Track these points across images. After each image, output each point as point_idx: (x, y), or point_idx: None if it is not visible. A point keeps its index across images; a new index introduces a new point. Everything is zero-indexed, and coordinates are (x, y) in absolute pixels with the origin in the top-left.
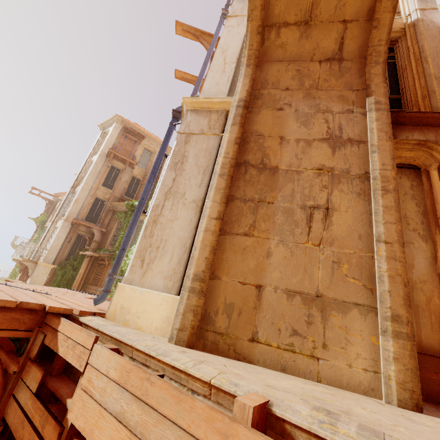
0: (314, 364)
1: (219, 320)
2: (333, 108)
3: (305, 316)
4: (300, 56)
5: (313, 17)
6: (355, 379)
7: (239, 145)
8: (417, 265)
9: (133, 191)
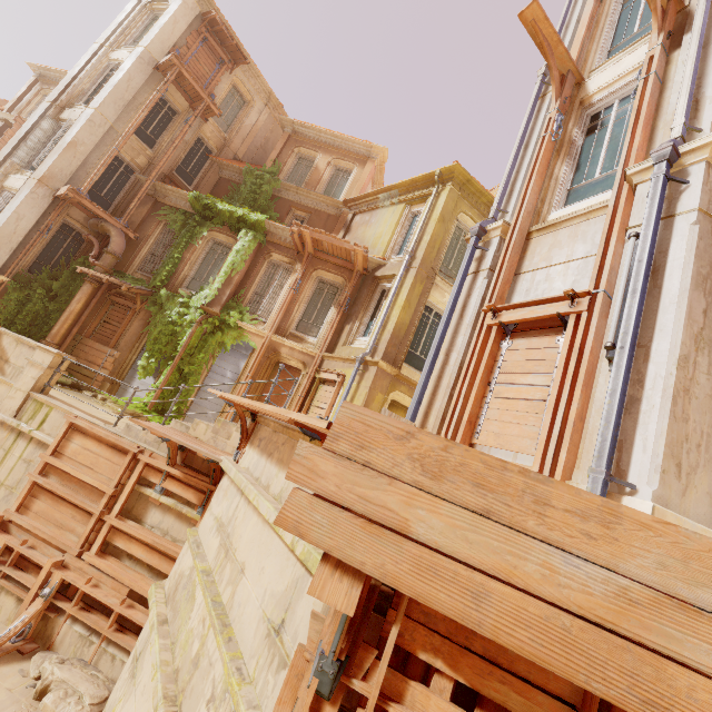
0: None
1: None
2: None
3: None
4: None
5: None
6: None
7: None
8: None
9: (192, 169)
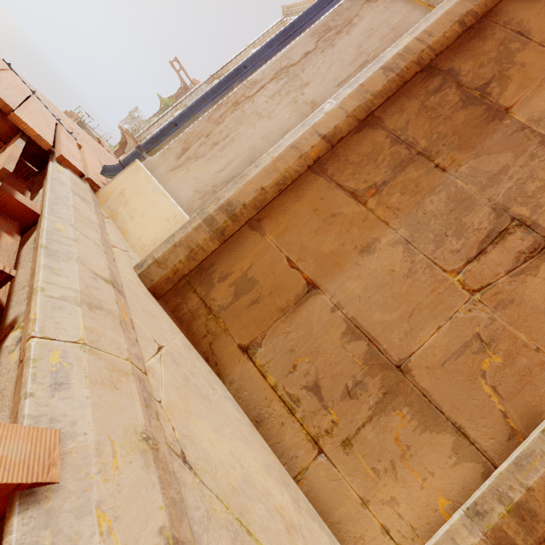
0: (309, 452)
1: (221, 289)
2: None
3: (351, 380)
4: None
5: None
6: (357, 527)
7: (464, 29)
8: None
9: None
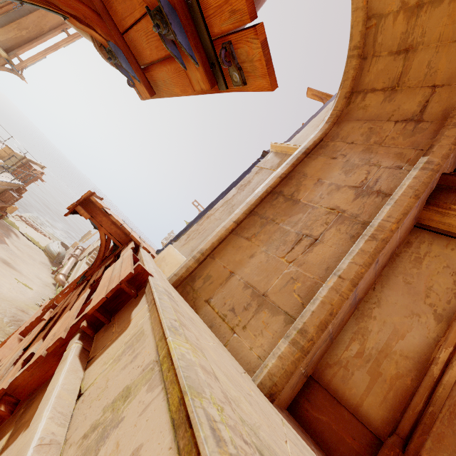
0: (230, 334)
1: (198, 281)
2: (382, 163)
3: (246, 303)
4: (378, 116)
5: (401, 84)
6: (248, 358)
7: (282, 179)
8: (409, 338)
9: None
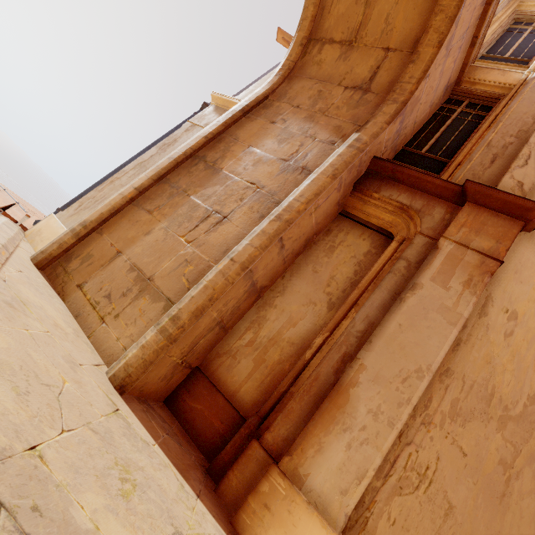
0: (98, 324)
1: (75, 262)
2: (319, 135)
3: (126, 289)
4: (331, 78)
5: (359, 38)
6: (112, 350)
7: (207, 140)
8: (300, 326)
9: None
